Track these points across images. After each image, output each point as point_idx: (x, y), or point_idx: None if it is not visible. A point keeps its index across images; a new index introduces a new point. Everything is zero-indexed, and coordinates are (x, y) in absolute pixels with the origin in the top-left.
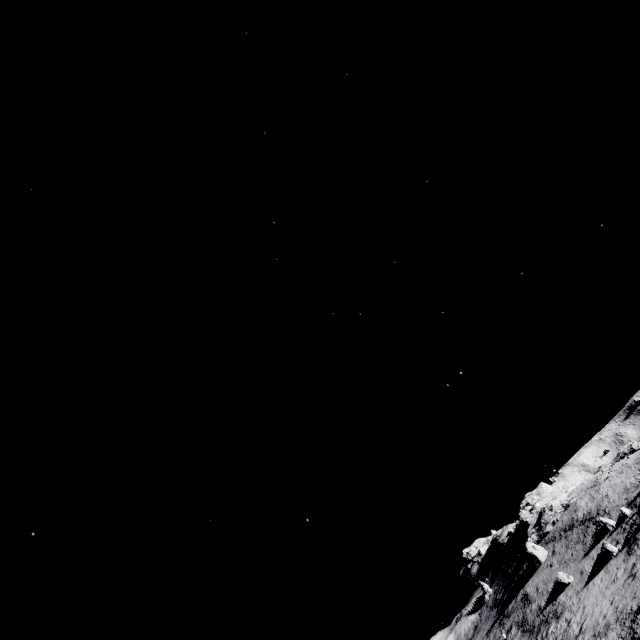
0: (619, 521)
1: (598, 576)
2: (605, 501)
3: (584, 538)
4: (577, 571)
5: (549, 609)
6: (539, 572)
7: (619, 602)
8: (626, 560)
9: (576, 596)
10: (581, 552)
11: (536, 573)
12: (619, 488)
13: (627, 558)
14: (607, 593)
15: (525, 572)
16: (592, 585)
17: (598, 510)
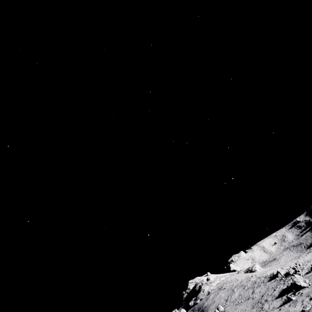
0: None
1: None
2: (212, 305)
3: None
4: None
5: None
6: None
7: None
8: None
9: None
10: None
11: None
12: (218, 302)
13: None
14: None
15: None
16: None
17: (207, 309)
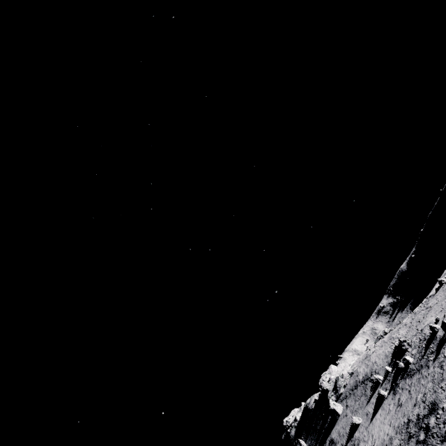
0: (385, 376)
1: (378, 413)
2: (375, 365)
3: (365, 392)
4: (364, 414)
5: (349, 444)
6: (339, 422)
7: (395, 422)
8: (393, 398)
9: (366, 430)
10: (364, 401)
11: (337, 423)
12: (382, 356)
13: (394, 397)
14: (386, 421)
15: (329, 424)
16: (375, 420)
17: (371, 372)
